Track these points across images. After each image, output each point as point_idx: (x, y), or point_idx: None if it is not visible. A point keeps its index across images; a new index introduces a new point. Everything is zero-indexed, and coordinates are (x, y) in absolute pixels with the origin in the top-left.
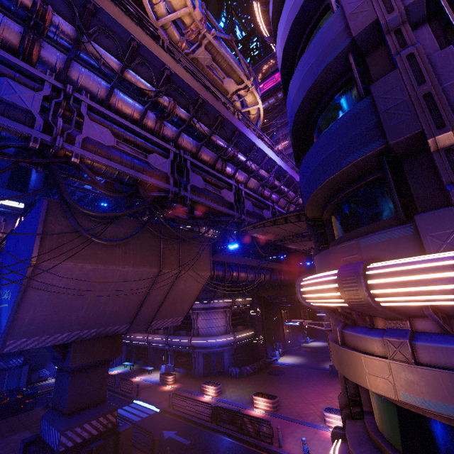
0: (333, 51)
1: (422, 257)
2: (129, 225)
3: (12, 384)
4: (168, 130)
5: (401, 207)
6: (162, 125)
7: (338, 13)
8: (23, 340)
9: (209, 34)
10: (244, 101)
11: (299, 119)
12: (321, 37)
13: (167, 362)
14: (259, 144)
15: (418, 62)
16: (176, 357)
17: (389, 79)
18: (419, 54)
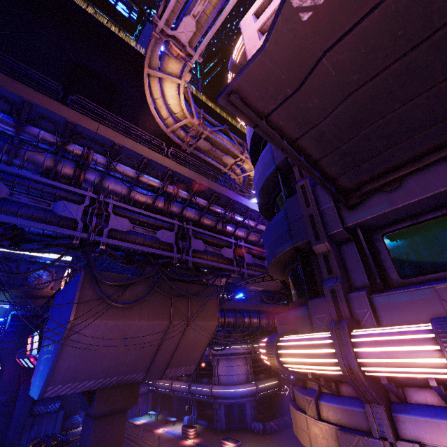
0: (269, 169)
1: (301, 336)
2: (145, 284)
3: (49, 430)
4: (174, 207)
5: (307, 291)
6: (169, 205)
7: (270, 144)
8: (60, 386)
9: (206, 131)
10: (243, 168)
11: (261, 205)
12: (263, 157)
13: (190, 413)
14: (253, 206)
15: (306, 192)
16: (199, 408)
17: (293, 200)
18: (307, 186)
